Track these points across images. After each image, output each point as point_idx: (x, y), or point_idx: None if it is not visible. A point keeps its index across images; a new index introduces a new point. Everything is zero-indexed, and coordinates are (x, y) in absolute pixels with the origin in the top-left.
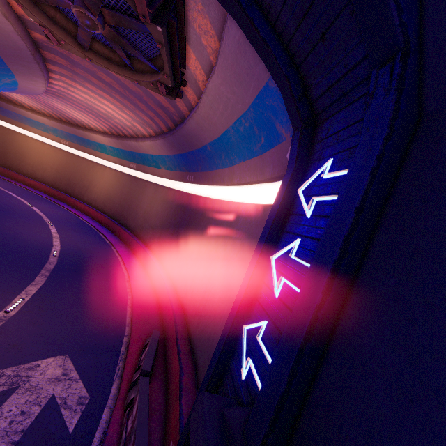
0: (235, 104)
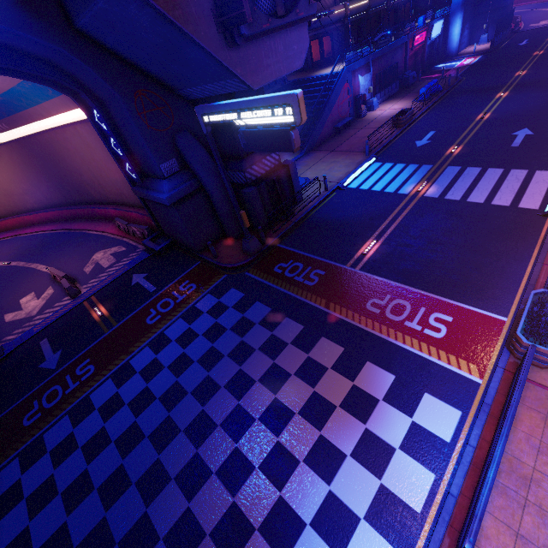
0: (12, 80)
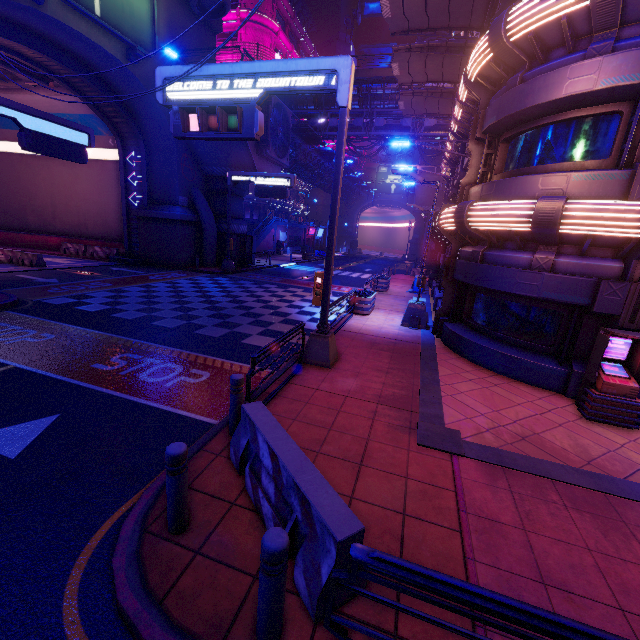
0: (63, 109)
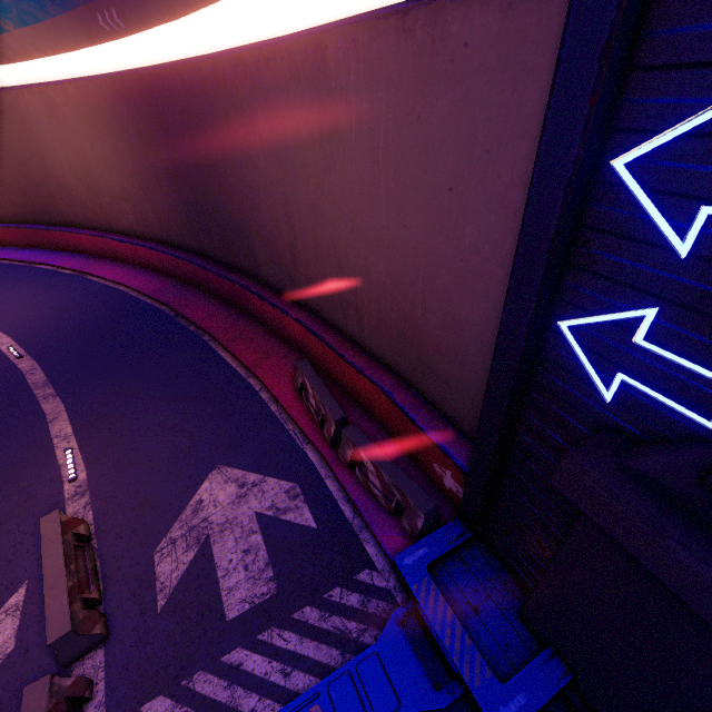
0: None
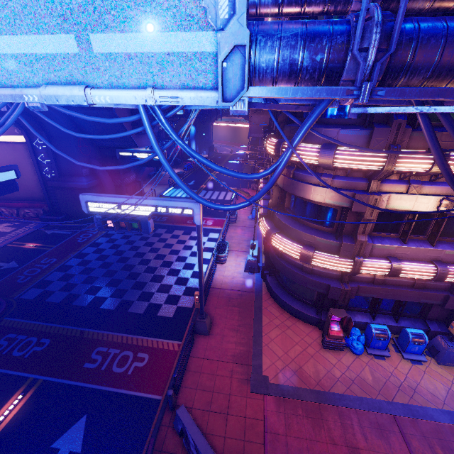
0: None
